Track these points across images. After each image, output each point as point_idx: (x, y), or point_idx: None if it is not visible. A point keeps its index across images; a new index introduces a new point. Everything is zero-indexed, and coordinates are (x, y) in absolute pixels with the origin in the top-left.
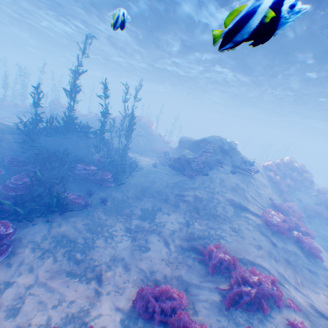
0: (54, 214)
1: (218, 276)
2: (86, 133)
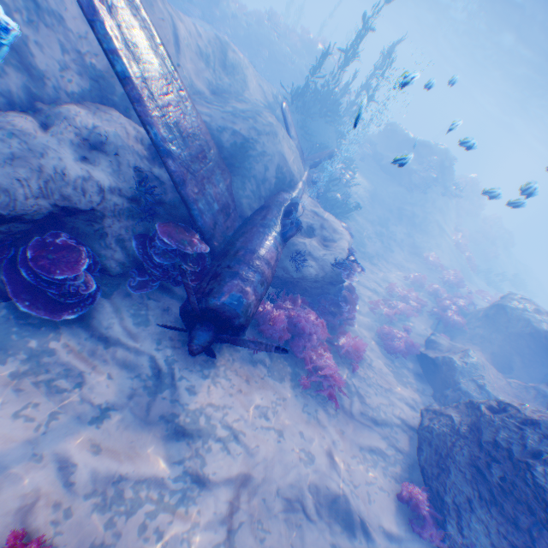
0: (338, 216)
1: (432, 272)
2: (336, 116)
